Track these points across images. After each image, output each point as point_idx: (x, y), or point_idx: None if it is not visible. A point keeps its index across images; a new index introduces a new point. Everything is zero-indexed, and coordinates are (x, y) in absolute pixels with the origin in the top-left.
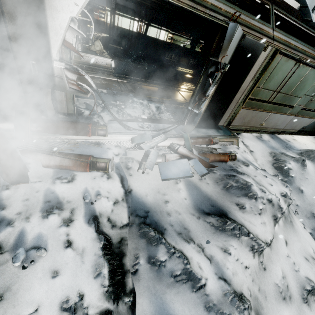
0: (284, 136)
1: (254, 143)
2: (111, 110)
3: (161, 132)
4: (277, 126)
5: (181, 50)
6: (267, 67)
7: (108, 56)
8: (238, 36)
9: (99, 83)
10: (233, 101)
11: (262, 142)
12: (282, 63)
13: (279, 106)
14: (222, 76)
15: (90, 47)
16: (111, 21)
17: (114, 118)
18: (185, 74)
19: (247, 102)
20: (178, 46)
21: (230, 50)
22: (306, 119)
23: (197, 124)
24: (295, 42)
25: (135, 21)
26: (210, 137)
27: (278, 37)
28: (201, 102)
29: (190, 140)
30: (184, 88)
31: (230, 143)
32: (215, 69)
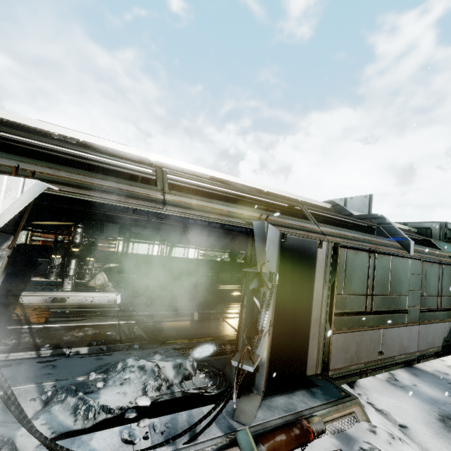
0: (429, 364)
1: (394, 402)
2: (60, 406)
3: (182, 441)
4: (405, 348)
5: (219, 265)
6: (335, 265)
7: (113, 289)
8: (275, 236)
9: (81, 336)
10: (312, 323)
11: (407, 393)
12: (352, 257)
13: (386, 314)
14: (276, 289)
15: (89, 283)
16: (124, 249)
17: (42, 442)
18: (231, 292)
19: (335, 320)
20: (214, 260)
21: (271, 254)
22: (439, 325)
23: (264, 389)
24: (350, 233)
25: (155, 245)
26: (301, 420)
27: (328, 231)
28: (253, 343)
29: (256, 449)
30: (232, 313)
31: (349, 419)
32: (258, 283)
